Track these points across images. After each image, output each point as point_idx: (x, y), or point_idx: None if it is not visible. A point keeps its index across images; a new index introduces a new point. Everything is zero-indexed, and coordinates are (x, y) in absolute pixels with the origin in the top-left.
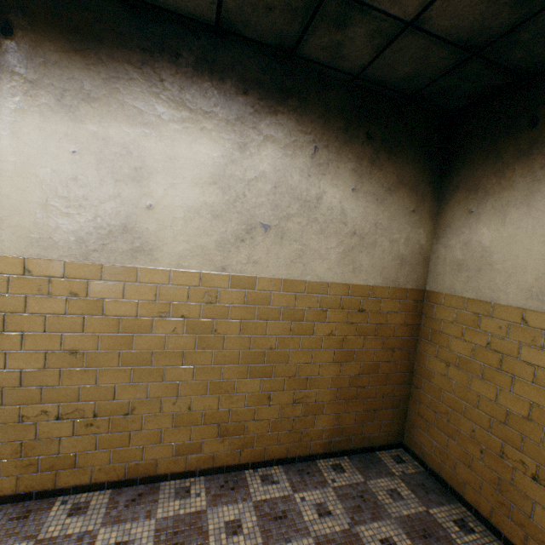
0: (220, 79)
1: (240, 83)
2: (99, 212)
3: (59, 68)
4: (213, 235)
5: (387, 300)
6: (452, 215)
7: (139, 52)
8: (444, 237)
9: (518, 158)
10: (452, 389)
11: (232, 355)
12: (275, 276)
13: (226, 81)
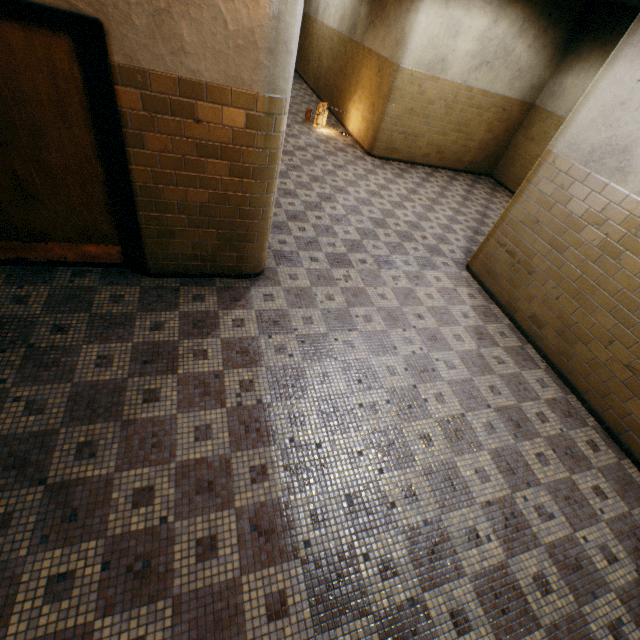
0: None
1: None
2: (438, 52)
3: None
4: (468, 66)
5: (516, 107)
6: (564, 66)
7: None
8: (555, 78)
9: (598, 48)
10: (522, 150)
11: (453, 121)
12: (480, 88)
13: None
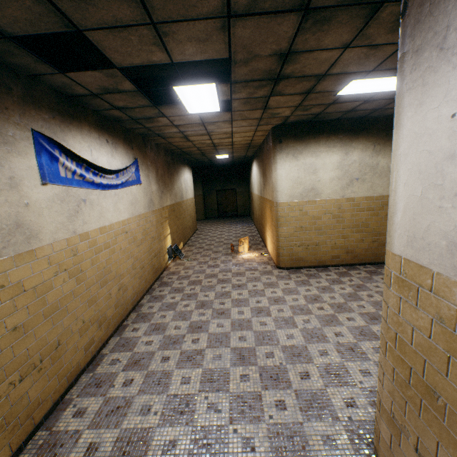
0: (337, 134)
1: (344, 132)
2: (305, 185)
3: (292, 147)
4: (338, 186)
5: None
6: None
7: (312, 135)
8: None
9: None
10: None
11: (348, 225)
12: (361, 196)
13: (339, 134)
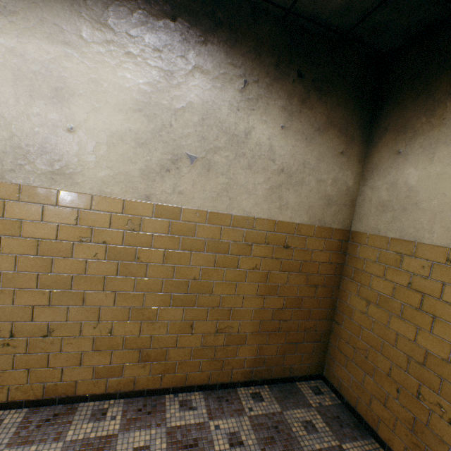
0: (148, 3)
1: (168, 8)
2: (16, 131)
3: None
4: (137, 163)
5: (312, 238)
6: (380, 157)
7: None
8: (371, 179)
9: (450, 94)
10: (371, 327)
11: (155, 283)
12: (200, 208)
13: (153, 5)
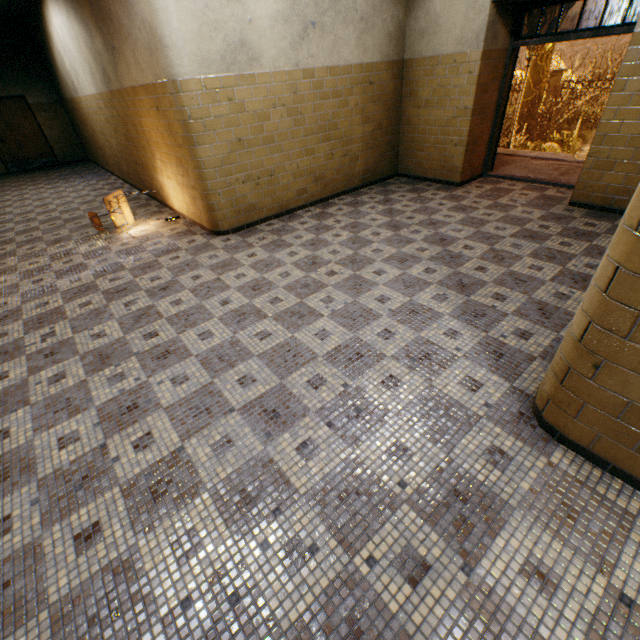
0: None
1: None
2: (226, 33)
3: None
4: (287, 39)
5: (384, 73)
6: None
7: None
8: (414, 10)
9: None
10: (422, 123)
11: (311, 129)
12: (324, 66)
13: None
